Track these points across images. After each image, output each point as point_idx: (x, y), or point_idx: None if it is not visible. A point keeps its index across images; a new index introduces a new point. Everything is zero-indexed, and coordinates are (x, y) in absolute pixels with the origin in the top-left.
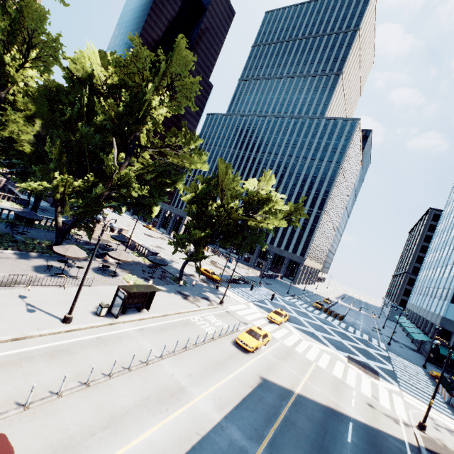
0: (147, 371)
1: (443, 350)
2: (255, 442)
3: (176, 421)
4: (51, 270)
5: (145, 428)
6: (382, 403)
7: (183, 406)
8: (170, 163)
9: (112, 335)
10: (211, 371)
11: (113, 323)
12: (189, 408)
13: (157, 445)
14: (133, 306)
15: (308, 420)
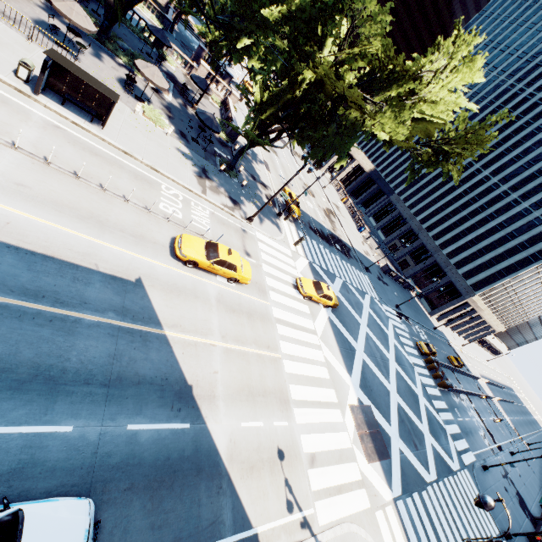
0: None
1: None
2: None
3: None
4: (58, 36)
5: None
6: (312, 474)
7: None
8: None
9: None
10: (66, 211)
11: (24, 92)
12: None
13: None
14: (78, 104)
15: (110, 355)
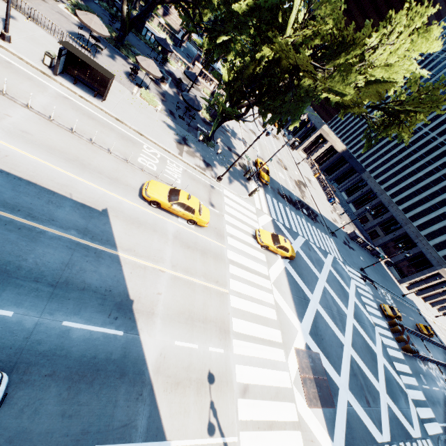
0: None
1: None
2: None
3: None
4: (85, 42)
5: None
6: (241, 404)
7: None
8: None
9: (27, 73)
10: (57, 153)
11: (46, 73)
12: None
13: None
14: (84, 82)
15: (64, 263)
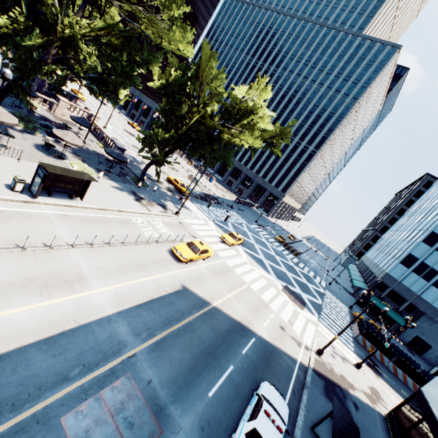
0: (48, 255)
1: (374, 298)
2: (140, 339)
3: (56, 306)
4: None
5: (11, 307)
6: (294, 328)
7: (73, 295)
8: (141, 31)
9: (22, 212)
10: (127, 270)
11: (29, 201)
12: (79, 298)
13: (16, 324)
14: (62, 191)
15: (212, 329)
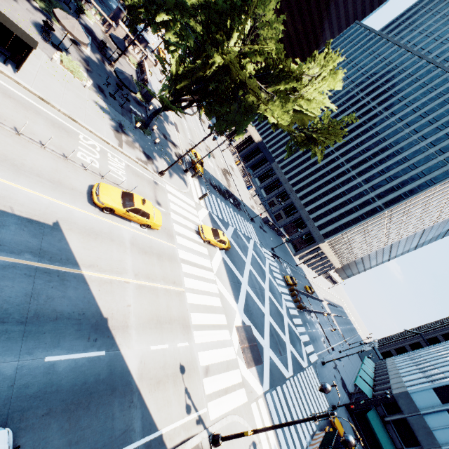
0: None
1: (373, 415)
2: None
3: None
4: None
5: None
6: (206, 382)
7: None
8: None
9: None
10: None
11: None
12: None
13: None
14: None
15: (27, 295)
